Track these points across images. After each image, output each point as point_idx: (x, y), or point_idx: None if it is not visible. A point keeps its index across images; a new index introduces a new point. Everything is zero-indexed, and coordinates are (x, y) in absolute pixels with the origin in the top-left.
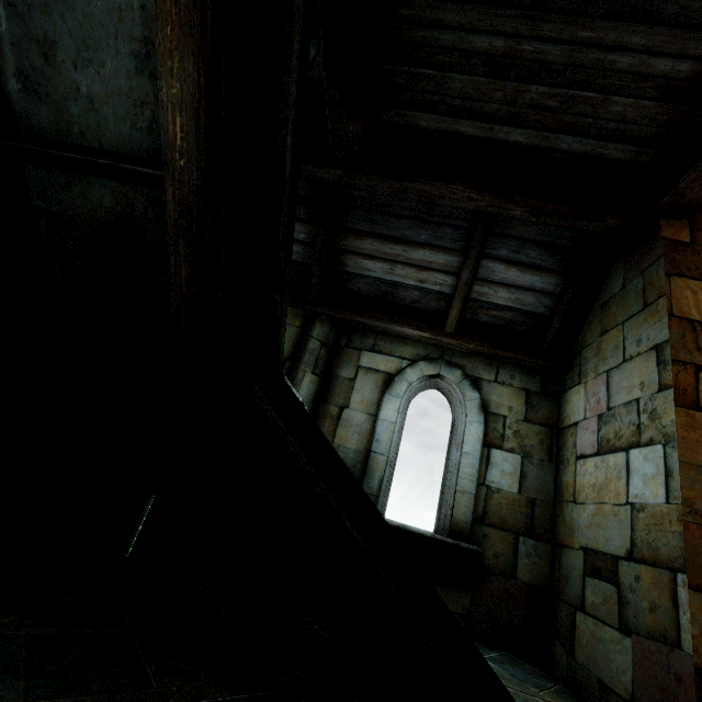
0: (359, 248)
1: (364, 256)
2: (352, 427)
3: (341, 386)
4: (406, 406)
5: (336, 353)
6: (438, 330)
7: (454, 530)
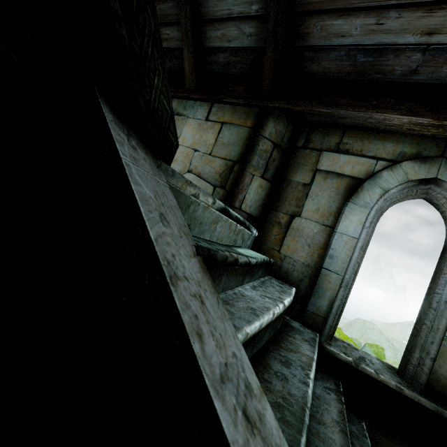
0: (328, 1)
1: (336, 12)
2: (302, 238)
3: (293, 192)
4: (375, 219)
5: (290, 156)
6: (446, 112)
7: (433, 387)
